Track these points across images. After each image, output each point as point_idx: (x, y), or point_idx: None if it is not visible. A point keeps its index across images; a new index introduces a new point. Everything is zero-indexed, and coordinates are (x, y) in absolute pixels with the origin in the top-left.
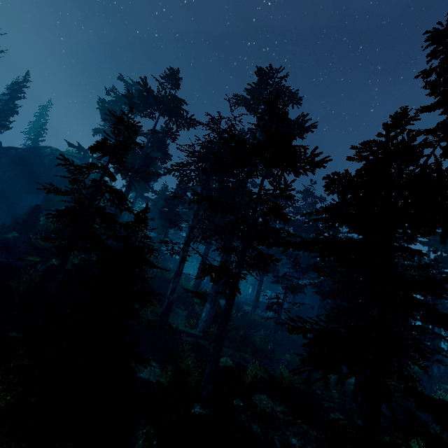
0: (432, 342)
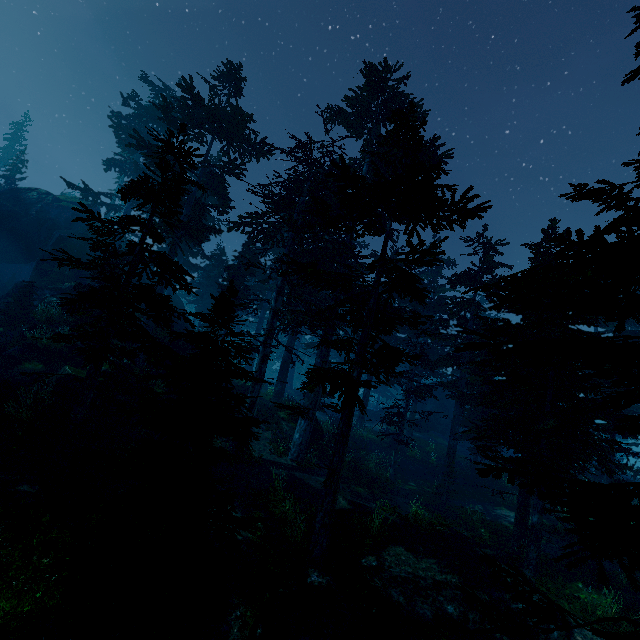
0: (611, 457)
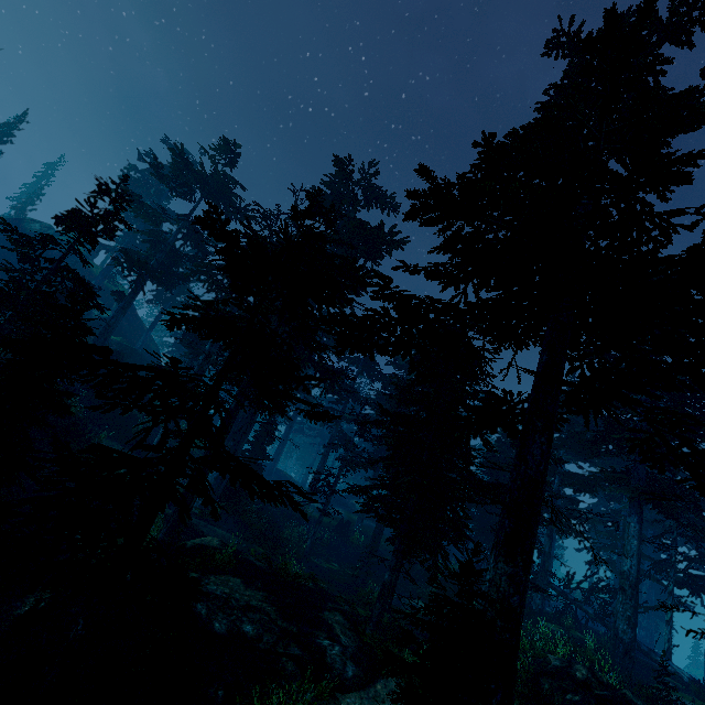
0: None
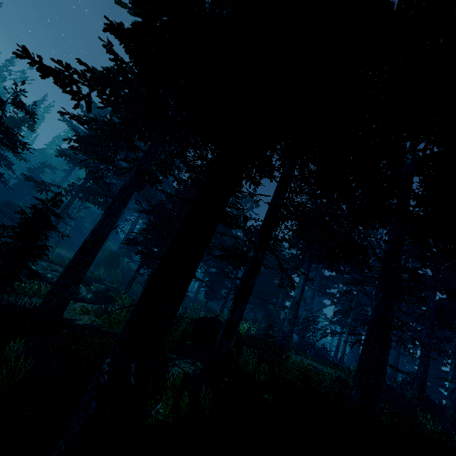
0: (232, 282)
